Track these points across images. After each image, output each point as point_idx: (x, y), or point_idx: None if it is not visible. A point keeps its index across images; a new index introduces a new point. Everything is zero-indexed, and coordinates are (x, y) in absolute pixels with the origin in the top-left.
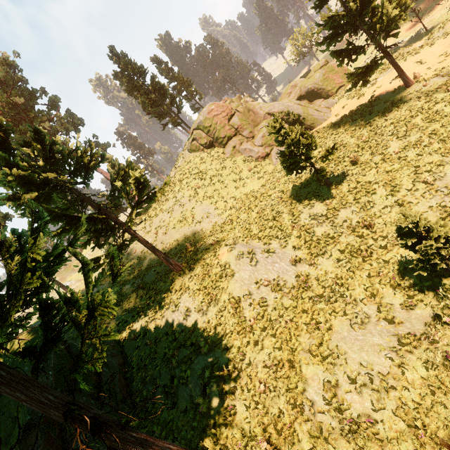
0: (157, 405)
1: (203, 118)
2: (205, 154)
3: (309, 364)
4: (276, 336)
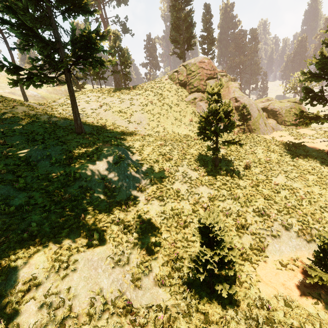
0: None
1: (194, 62)
2: (175, 87)
3: (45, 254)
4: (62, 218)
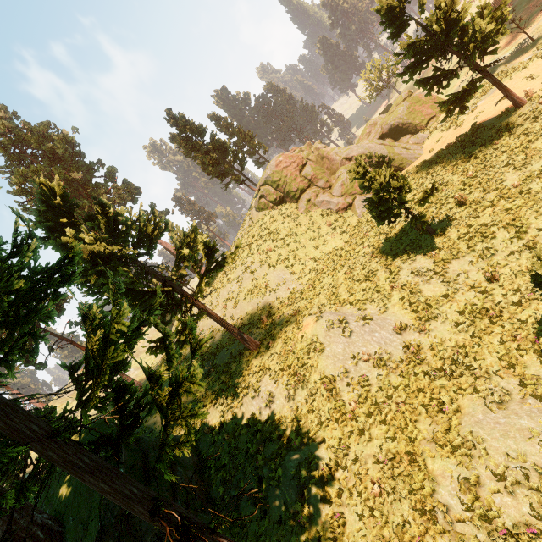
0: (243, 514)
1: (271, 172)
2: (275, 211)
3: (435, 457)
4: (387, 423)
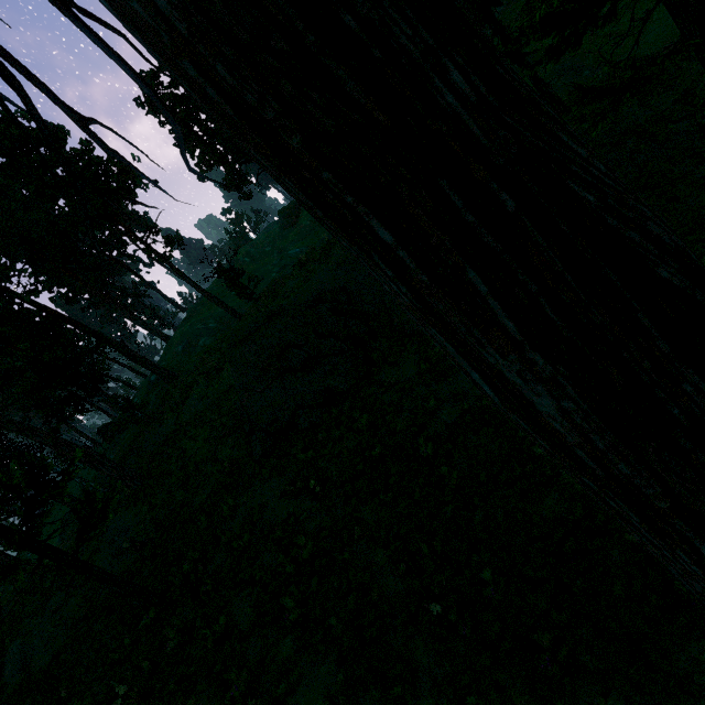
0: None
1: None
2: None
3: None
4: None
